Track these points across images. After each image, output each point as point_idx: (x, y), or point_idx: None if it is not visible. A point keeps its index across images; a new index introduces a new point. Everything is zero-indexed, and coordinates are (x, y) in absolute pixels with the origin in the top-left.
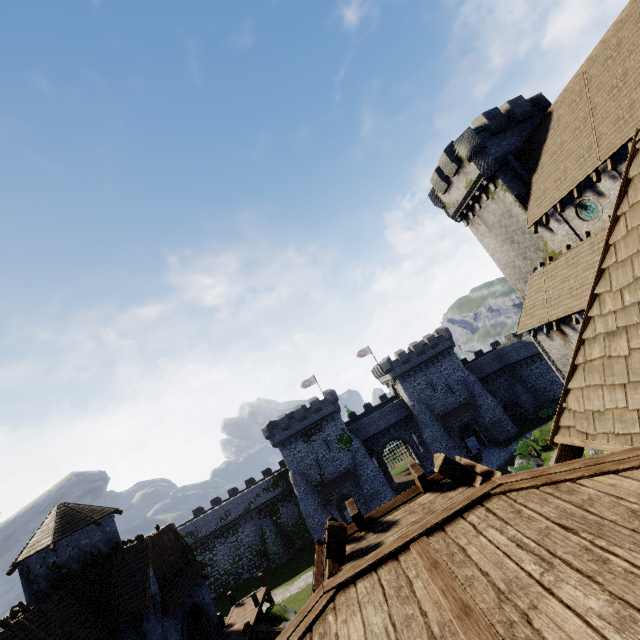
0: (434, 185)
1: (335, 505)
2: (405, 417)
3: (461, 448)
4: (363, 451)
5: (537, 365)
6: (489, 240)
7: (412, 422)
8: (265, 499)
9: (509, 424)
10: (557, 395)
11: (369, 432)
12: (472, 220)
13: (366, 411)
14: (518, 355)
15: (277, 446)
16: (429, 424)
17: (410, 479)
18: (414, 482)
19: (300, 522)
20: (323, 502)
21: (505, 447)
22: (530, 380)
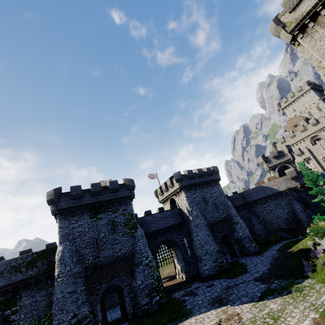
0: (284, 5)
1: (100, 297)
2: (180, 223)
3: (222, 254)
4: (145, 240)
5: (268, 204)
6: (324, 41)
7: (184, 229)
8: (7, 281)
9: (254, 241)
10: (280, 226)
11: (150, 228)
12: (309, 31)
13: (147, 215)
14: (257, 196)
15: (57, 213)
16: (202, 228)
17: (171, 284)
18: (177, 285)
19: (43, 322)
20: (87, 291)
21: (260, 255)
22: (262, 215)
